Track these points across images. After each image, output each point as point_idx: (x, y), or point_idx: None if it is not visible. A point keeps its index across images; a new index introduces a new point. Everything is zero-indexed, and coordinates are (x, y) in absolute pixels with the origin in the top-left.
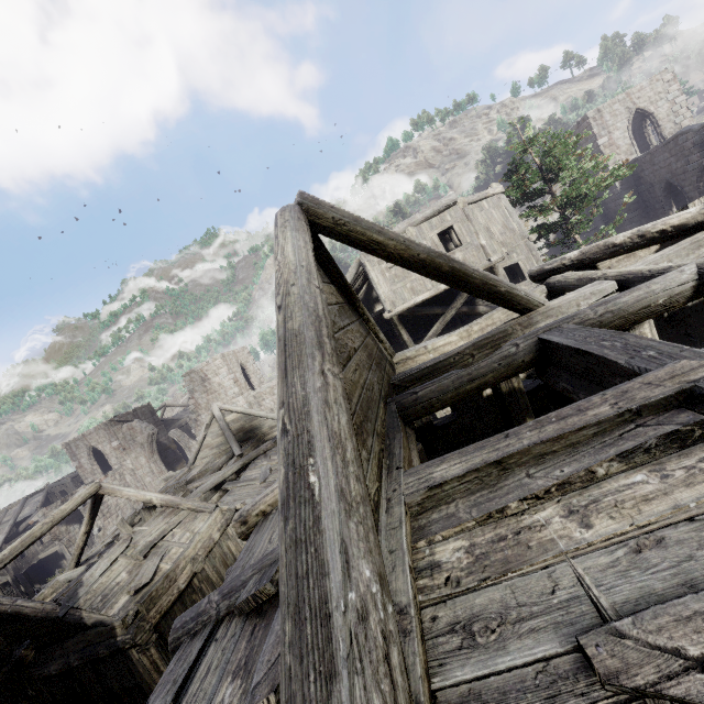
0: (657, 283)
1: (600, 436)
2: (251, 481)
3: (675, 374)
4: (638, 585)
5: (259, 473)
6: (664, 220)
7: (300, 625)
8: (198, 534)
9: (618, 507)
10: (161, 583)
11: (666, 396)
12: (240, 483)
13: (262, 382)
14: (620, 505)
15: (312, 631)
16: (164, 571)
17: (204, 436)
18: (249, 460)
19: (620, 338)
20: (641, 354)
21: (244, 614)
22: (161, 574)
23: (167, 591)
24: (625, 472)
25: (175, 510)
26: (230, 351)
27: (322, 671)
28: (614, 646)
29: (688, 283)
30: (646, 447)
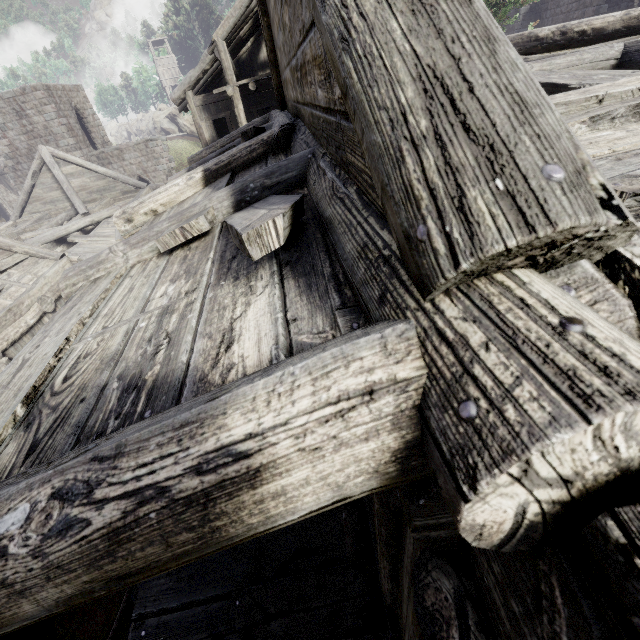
0: (589, 52)
1: (564, 116)
2: (104, 237)
3: (633, 81)
4: (627, 171)
5: (113, 232)
6: (591, 19)
7: (428, 5)
8: (43, 277)
9: (594, 144)
10: (2, 315)
11: (629, 89)
12: (90, 237)
13: (106, 142)
14: (596, 143)
15: (453, 7)
16: (4, 306)
17: (31, 185)
18: (99, 218)
19: (568, 73)
20: (593, 78)
21: (165, 255)
22: (0, 308)
23: (12, 323)
24: (591, 133)
25: (6, 252)
26: (57, 84)
27: (479, 35)
28: (632, 181)
29: (610, 61)
30: (614, 115)
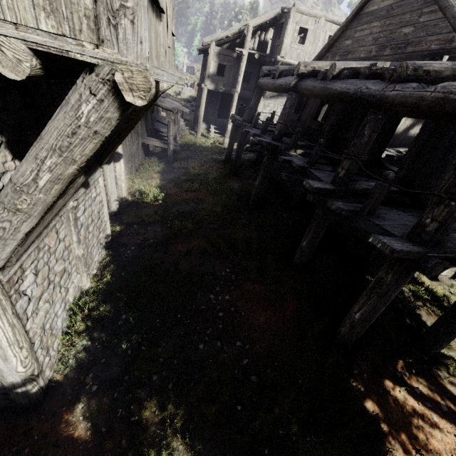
0: None
1: None
2: None
3: None
4: None
5: None
6: None
7: None
8: None
9: None
10: None
11: None
12: None
13: None
14: None
15: None
16: None
17: None
18: None
19: None
20: None
21: None
22: None
23: None
24: None
25: None
26: None
27: None
28: None
29: None
30: None
